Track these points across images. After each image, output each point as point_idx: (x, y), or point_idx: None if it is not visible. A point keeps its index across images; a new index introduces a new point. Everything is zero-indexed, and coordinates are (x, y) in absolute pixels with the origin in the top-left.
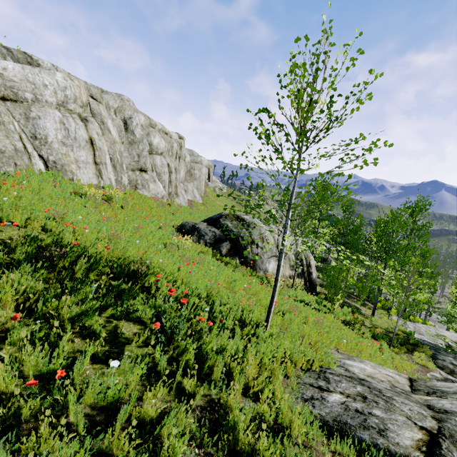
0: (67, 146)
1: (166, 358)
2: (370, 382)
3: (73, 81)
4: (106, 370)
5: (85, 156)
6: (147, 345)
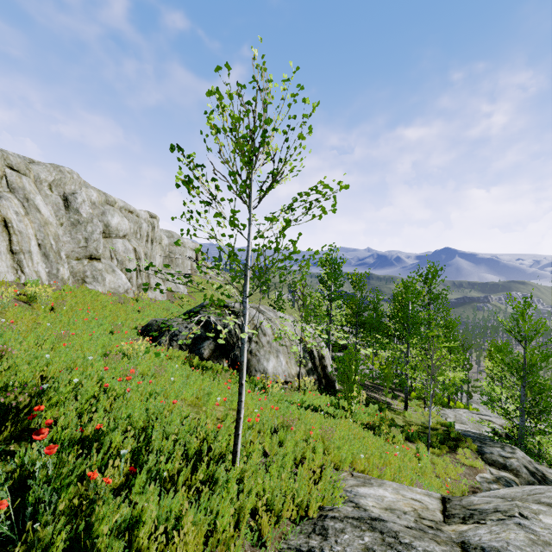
0: None
1: None
2: (386, 520)
3: None
4: None
5: None
6: None
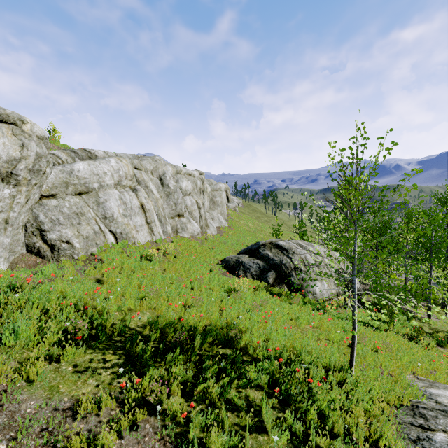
0: (127, 217)
1: (294, 419)
2: None
3: (122, 161)
4: (274, 444)
5: (140, 220)
6: (275, 410)
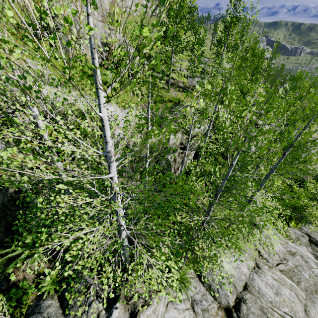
0: None
1: None
2: None
3: None
4: None
5: None
6: None
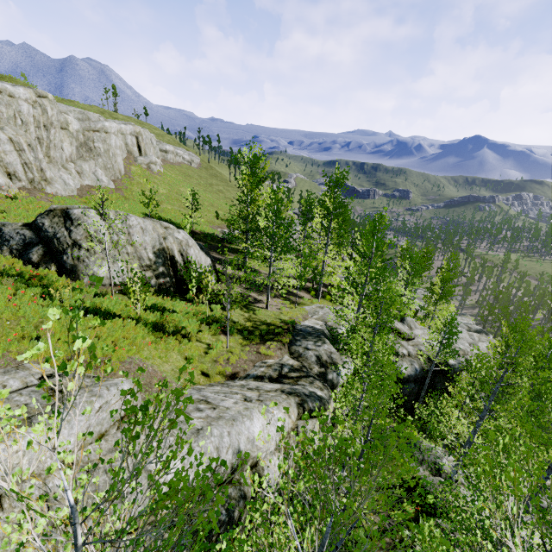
0: None
1: None
2: None
3: None
4: None
5: None
6: None
